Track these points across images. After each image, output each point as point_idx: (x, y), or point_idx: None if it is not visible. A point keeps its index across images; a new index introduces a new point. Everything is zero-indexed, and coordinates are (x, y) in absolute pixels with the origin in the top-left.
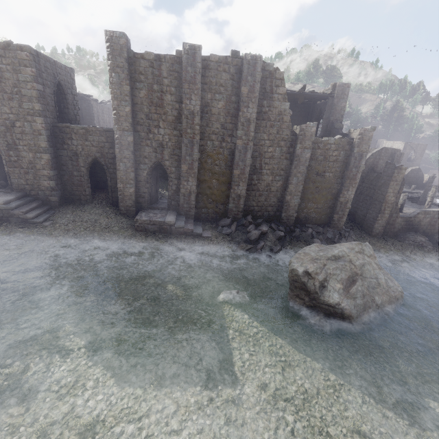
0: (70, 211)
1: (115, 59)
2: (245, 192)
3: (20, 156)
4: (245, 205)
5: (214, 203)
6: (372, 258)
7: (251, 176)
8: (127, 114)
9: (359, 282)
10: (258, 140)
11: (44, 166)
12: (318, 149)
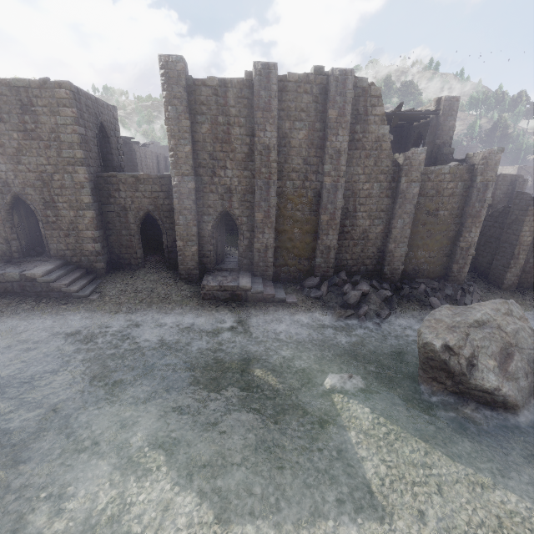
0: (120, 279)
1: (171, 89)
2: (336, 242)
3: (59, 215)
4: (336, 259)
5: (296, 258)
6: (523, 320)
7: (342, 222)
8: (187, 155)
9: (517, 356)
10: (350, 175)
11: (88, 226)
12: (428, 182)
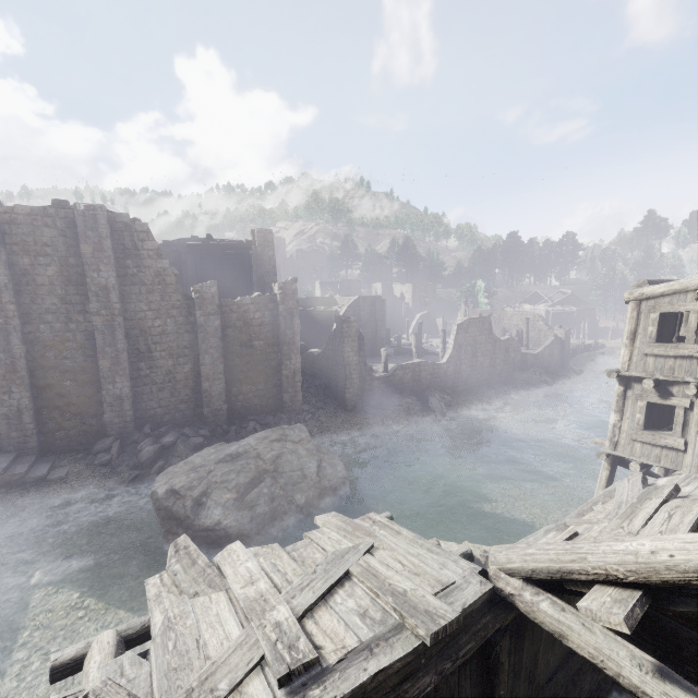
0: None
1: None
2: (133, 390)
3: None
4: (139, 409)
5: (77, 418)
6: (302, 443)
7: (136, 365)
8: None
9: (267, 482)
10: (133, 312)
11: None
12: (232, 313)
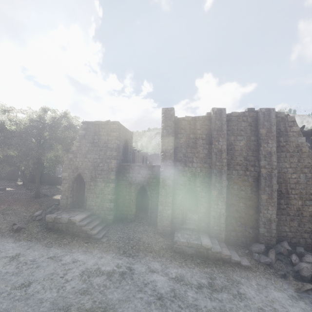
0: (120, 228)
1: (166, 122)
2: (274, 216)
3: (96, 185)
4: (276, 230)
5: (243, 226)
6: None
7: (278, 200)
8: (170, 154)
9: None
10: (280, 168)
11: (109, 192)
12: None
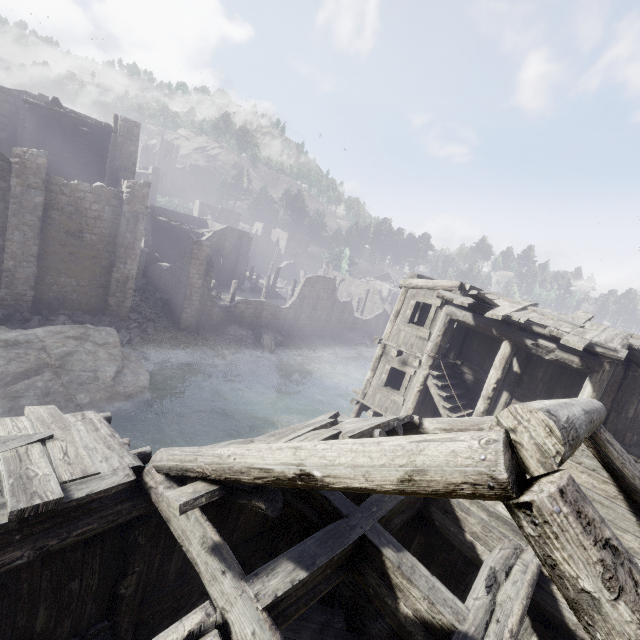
0: None
1: None
2: None
3: None
4: None
5: None
6: (107, 346)
7: None
8: None
9: (45, 376)
10: None
11: None
12: (63, 195)
